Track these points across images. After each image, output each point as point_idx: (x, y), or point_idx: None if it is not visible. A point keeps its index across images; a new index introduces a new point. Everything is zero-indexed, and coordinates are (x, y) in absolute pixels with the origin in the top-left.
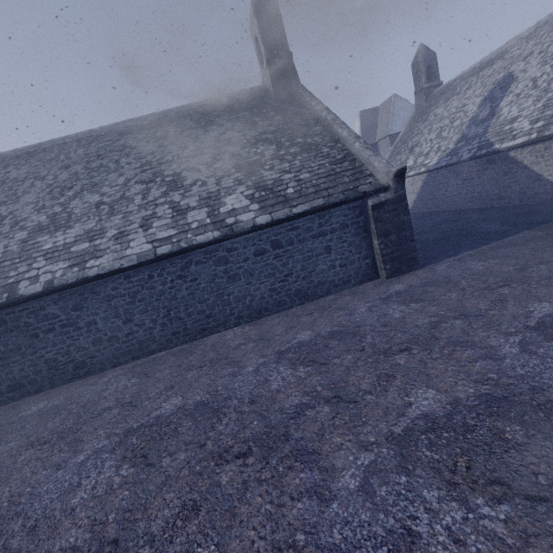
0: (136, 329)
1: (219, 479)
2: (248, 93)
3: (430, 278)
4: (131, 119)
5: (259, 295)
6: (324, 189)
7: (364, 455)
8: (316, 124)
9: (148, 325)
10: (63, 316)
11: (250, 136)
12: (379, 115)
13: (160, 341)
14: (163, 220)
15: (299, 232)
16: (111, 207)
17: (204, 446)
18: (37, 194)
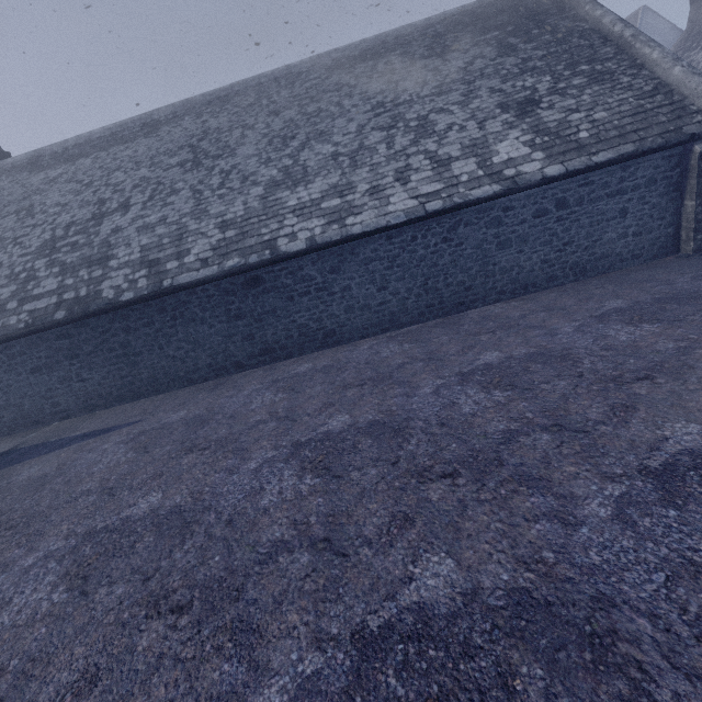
0: (389, 298)
1: (633, 392)
2: (492, 4)
3: None
4: (337, 49)
5: (529, 266)
6: (632, 132)
7: None
8: (605, 44)
9: (402, 294)
10: (319, 279)
11: (510, 65)
12: None
13: (412, 314)
14: (423, 173)
15: (593, 188)
16: (352, 159)
17: (582, 376)
18: (255, 146)
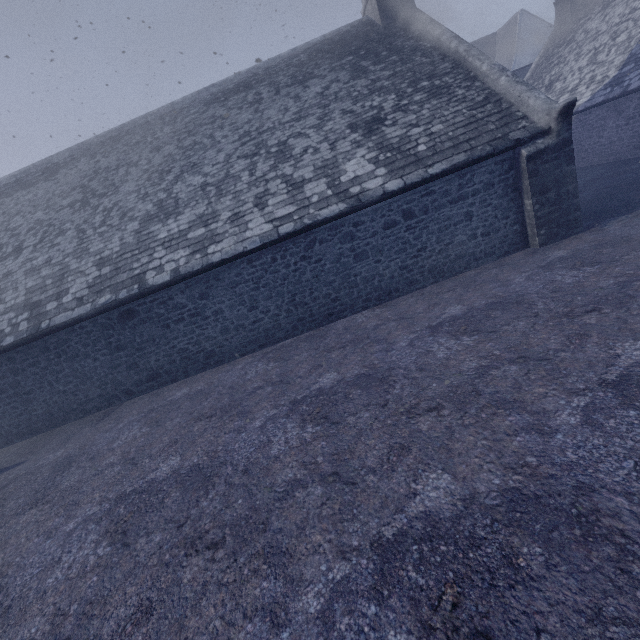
0: (261, 317)
1: (417, 427)
2: (349, 31)
3: (602, 240)
4: (215, 84)
5: (389, 274)
6: (464, 142)
7: (577, 399)
8: (444, 60)
9: (273, 312)
10: (191, 306)
11: (361, 87)
12: (498, 44)
13: (285, 329)
14: (279, 197)
15: (435, 197)
16: (218, 188)
17: (386, 406)
18: (136, 182)
